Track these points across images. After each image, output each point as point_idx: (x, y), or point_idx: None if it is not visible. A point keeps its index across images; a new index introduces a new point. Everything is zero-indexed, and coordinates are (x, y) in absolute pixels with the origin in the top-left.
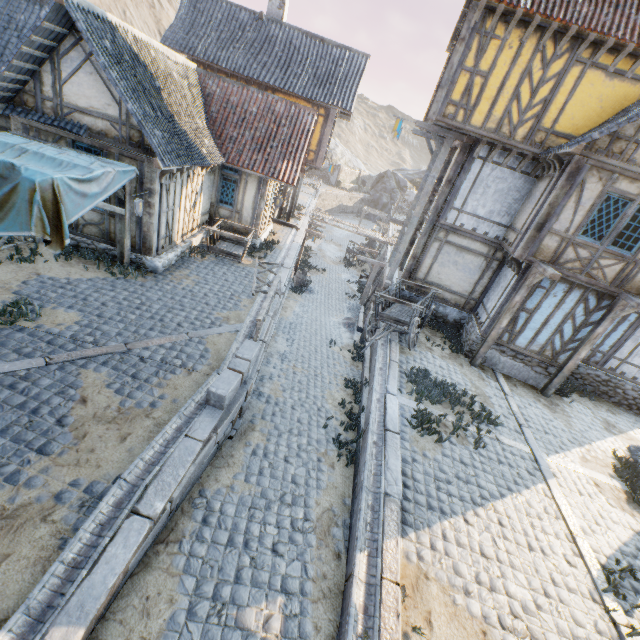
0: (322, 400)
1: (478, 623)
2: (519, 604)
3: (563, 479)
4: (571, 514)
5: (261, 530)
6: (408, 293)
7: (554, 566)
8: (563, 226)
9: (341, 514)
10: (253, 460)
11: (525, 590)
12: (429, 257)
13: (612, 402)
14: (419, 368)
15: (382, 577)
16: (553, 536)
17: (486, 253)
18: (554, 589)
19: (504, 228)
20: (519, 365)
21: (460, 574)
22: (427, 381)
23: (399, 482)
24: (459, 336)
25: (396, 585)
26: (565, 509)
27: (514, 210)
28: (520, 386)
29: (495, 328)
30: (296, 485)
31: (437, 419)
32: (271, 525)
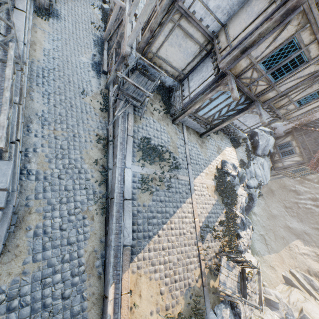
0: (81, 162)
1: (158, 282)
2: (172, 263)
3: (197, 190)
4: (196, 209)
5: (52, 291)
6: (143, 62)
7: (186, 238)
8: (257, 54)
9: (100, 251)
10: (36, 241)
11: (175, 256)
12: (163, 35)
13: (223, 133)
14: (145, 136)
15: (122, 295)
16: (188, 223)
17: (202, 43)
18: (184, 248)
19: (221, 26)
20: (195, 123)
21: (153, 265)
22: (149, 148)
23: (130, 234)
24: (169, 99)
25: (128, 294)
26: (195, 208)
27: (233, 11)
28: (192, 134)
29: (191, 108)
30: (71, 245)
31: (152, 179)
32: (58, 283)
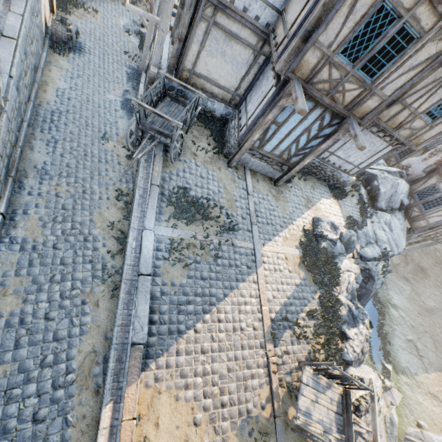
0: (90, 226)
1: (190, 404)
2: (218, 375)
3: (268, 263)
4: (265, 292)
5: (20, 408)
6: (176, 85)
7: (245, 336)
8: (328, 39)
9: (102, 351)
10: (7, 335)
11: (224, 363)
12: (196, 42)
13: (316, 178)
14: (180, 186)
15: (122, 421)
16: (250, 313)
17: (255, 45)
18: (241, 353)
19: (277, 13)
20: (264, 164)
21: (184, 376)
22: (185, 201)
23: (145, 326)
24: (223, 133)
25: (133, 420)
26: (262, 289)
27: None
28: (261, 181)
29: (249, 141)
30: (58, 342)
31: (187, 246)
32: (31, 397)
